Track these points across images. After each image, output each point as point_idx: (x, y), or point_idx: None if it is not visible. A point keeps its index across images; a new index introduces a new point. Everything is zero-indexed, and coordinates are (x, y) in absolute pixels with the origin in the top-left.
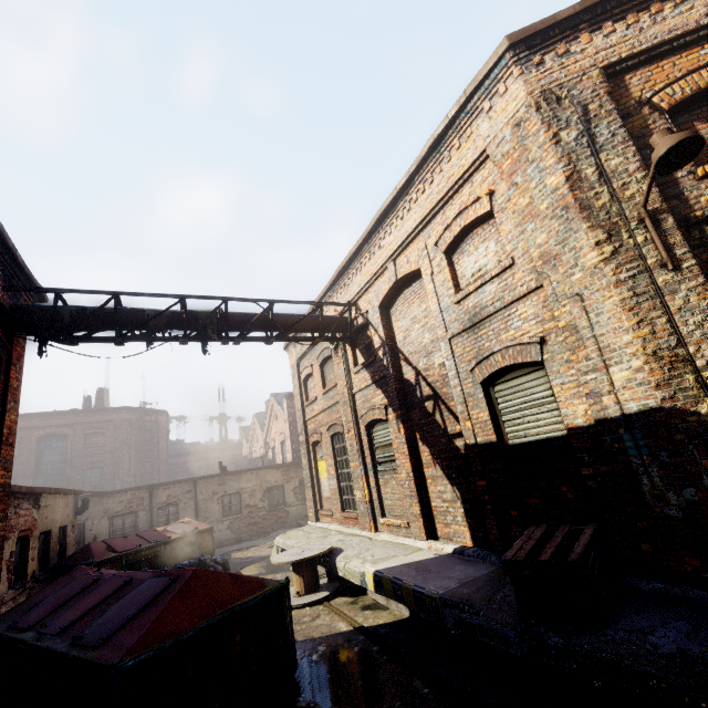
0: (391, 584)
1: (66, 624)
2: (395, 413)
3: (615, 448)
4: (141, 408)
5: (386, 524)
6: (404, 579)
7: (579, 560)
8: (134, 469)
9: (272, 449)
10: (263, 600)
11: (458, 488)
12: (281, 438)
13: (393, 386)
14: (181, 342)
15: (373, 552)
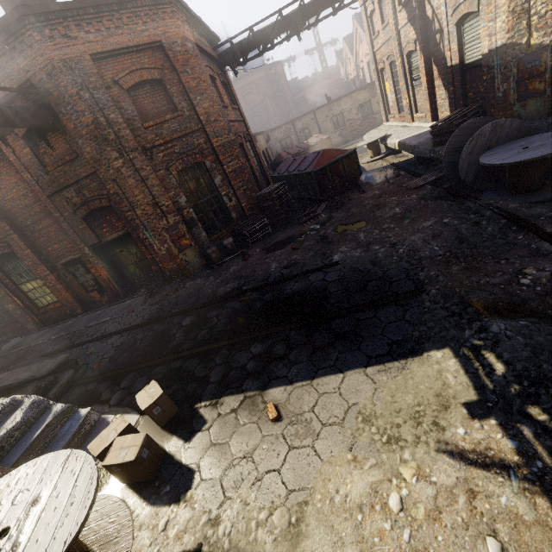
0: (402, 145)
1: (294, 169)
2: (419, 46)
3: (491, 66)
4: (264, 66)
5: (417, 118)
6: (406, 142)
7: (450, 123)
8: (276, 111)
9: (362, 70)
10: (347, 155)
11: (447, 91)
12: (366, 60)
13: (418, 25)
14: (287, 41)
15: (404, 134)
